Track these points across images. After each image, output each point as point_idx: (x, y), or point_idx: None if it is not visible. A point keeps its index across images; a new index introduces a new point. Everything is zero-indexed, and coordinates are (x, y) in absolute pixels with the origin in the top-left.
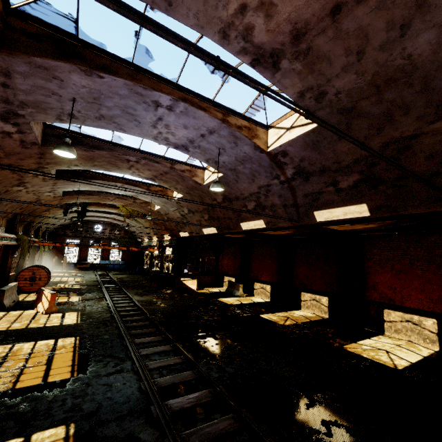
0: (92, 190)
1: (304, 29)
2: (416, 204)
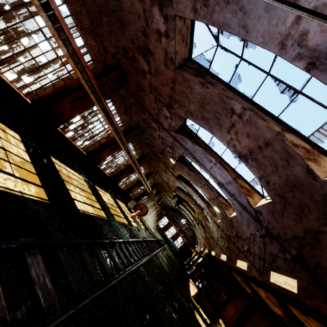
0: (188, 193)
1: (252, 150)
2: (323, 298)
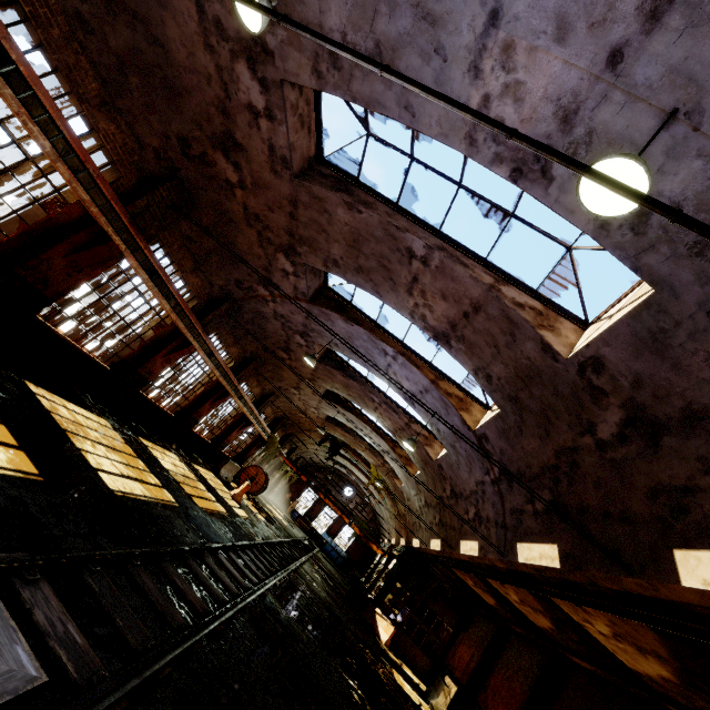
0: (351, 429)
1: (455, 323)
2: (596, 562)
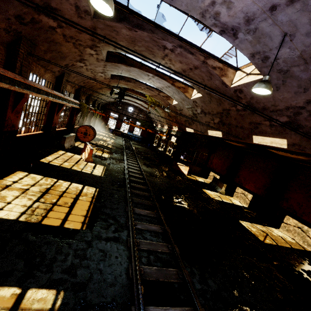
0: (130, 78)
1: None
2: None
